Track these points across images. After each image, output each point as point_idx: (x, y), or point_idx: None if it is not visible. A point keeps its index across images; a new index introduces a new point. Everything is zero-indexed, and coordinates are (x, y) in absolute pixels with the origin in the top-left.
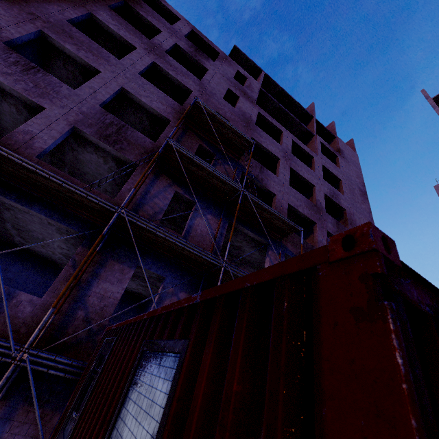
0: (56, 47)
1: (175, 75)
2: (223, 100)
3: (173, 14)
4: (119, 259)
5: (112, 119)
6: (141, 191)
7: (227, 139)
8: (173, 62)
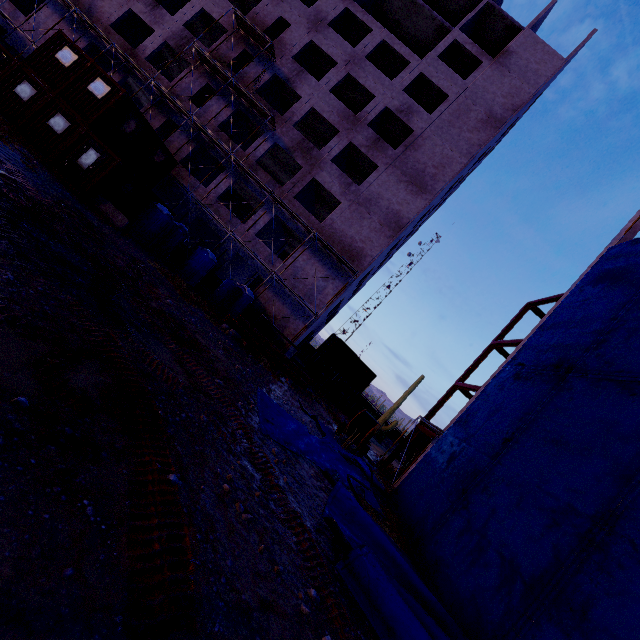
0: None
1: None
2: (299, 1)
3: None
4: (162, 112)
5: (187, 34)
6: (186, 81)
7: (262, 42)
8: None
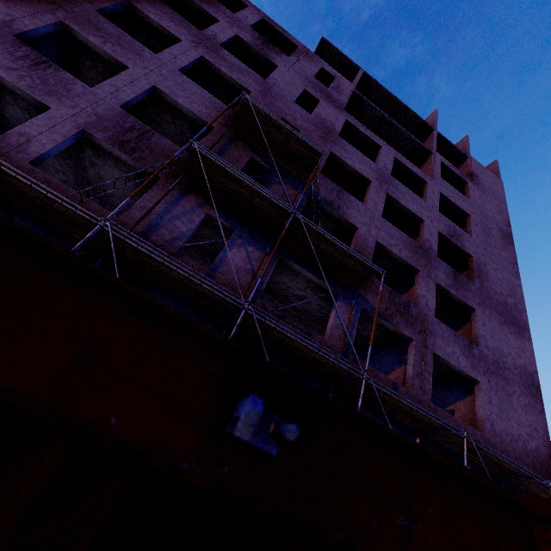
0: (82, 43)
1: (230, 72)
2: (295, 104)
3: (239, 0)
4: None
5: (134, 123)
6: (159, 211)
7: (288, 150)
8: (229, 56)
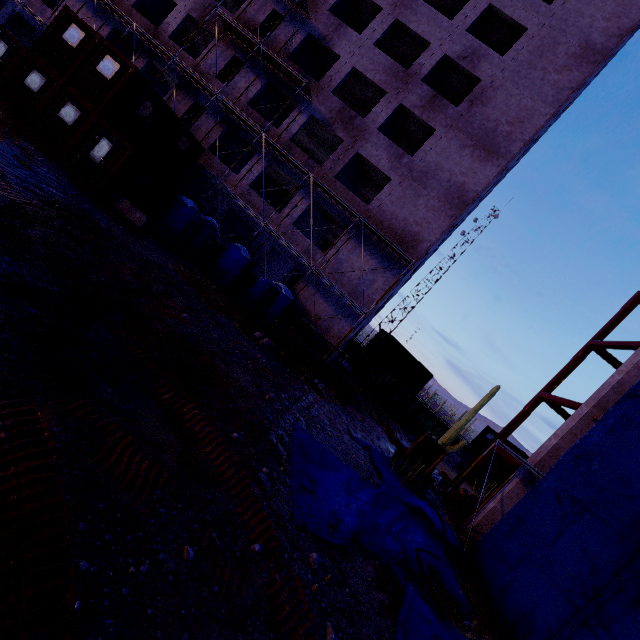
0: None
1: None
2: None
3: None
4: (188, 95)
5: (210, 2)
6: (212, 56)
7: None
8: None
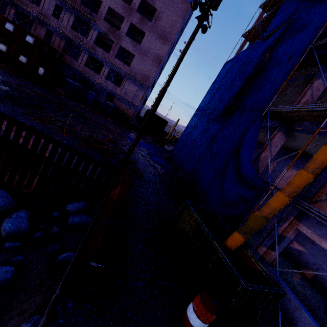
0: None
1: None
2: None
3: None
4: (43, 26)
5: None
6: (46, 4)
7: None
8: None
